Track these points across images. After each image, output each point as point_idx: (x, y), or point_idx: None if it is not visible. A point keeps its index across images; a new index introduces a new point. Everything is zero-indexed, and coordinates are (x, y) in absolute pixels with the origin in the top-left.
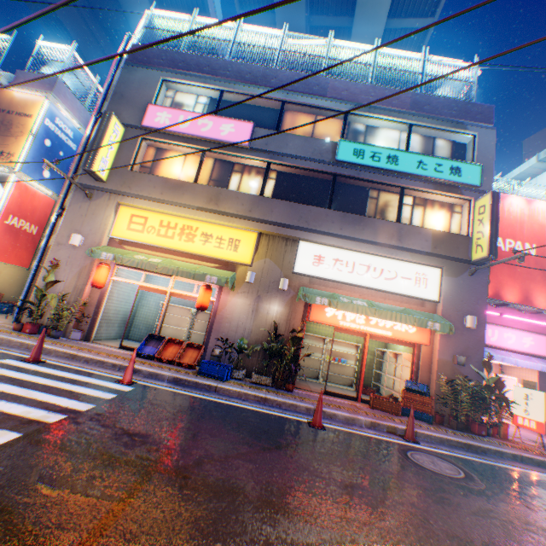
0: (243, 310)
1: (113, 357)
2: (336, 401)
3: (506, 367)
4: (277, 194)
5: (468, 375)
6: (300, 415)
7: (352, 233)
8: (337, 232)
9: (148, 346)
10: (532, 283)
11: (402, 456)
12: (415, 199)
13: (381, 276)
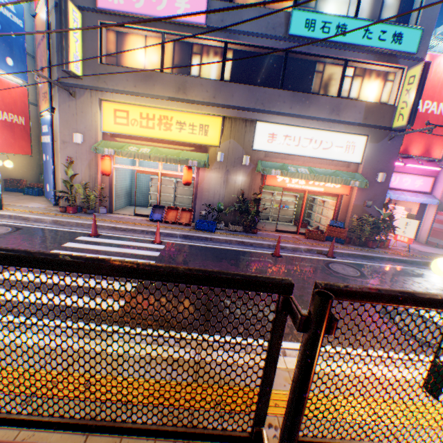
0: (217, 182)
1: (138, 225)
2: (284, 237)
3: (398, 200)
4: (235, 76)
5: (372, 213)
6: (265, 250)
7: (300, 111)
8: (287, 112)
9: (155, 214)
10: (435, 139)
11: (326, 268)
12: (356, 70)
13: (320, 147)
